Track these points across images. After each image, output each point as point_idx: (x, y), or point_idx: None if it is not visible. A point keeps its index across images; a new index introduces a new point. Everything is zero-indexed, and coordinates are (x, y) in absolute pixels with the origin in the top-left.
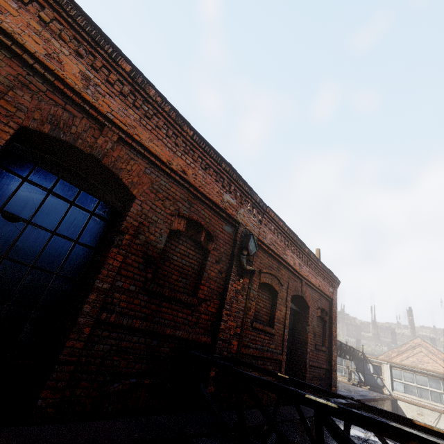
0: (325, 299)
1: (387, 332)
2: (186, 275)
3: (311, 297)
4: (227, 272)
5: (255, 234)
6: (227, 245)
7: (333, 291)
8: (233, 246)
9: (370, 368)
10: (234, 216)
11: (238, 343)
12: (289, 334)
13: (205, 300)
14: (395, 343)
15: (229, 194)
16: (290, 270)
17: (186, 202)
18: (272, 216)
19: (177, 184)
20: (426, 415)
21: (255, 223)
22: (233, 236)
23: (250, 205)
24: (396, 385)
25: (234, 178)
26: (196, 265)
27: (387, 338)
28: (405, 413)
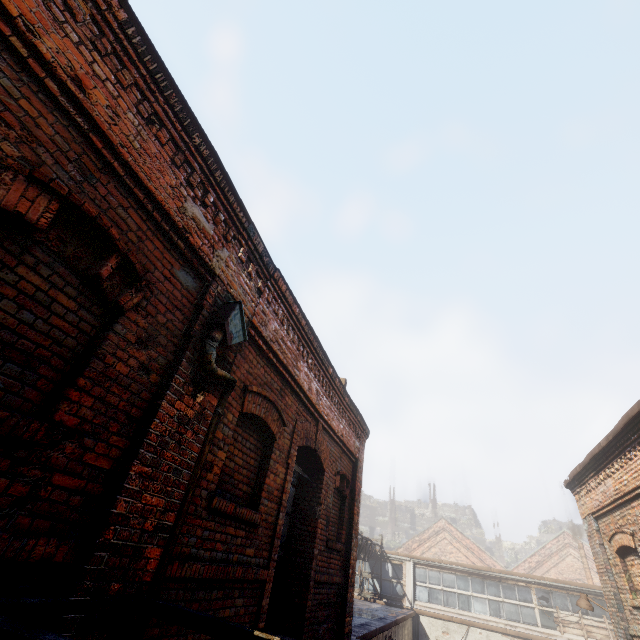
0: (348, 459)
1: (406, 514)
2: (29, 355)
3: (328, 454)
4: (165, 372)
5: (246, 311)
6: (179, 312)
7: (360, 445)
8: (192, 319)
9: (389, 569)
10: (206, 255)
11: (165, 553)
12: (285, 522)
13: (80, 434)
14: (414, 529)
15: (200, 207)
16: (301, 400)
17: (73, 163)
18: (282, 290)
19: (49, 103)
20: (452, 633)
21: (250, 290)
22: (196, 299)
23: (245, 251)
24: (419, 591)
25: (217, 180)
26: (74, 337)
27: (406, 522)
28: (428, 633)
